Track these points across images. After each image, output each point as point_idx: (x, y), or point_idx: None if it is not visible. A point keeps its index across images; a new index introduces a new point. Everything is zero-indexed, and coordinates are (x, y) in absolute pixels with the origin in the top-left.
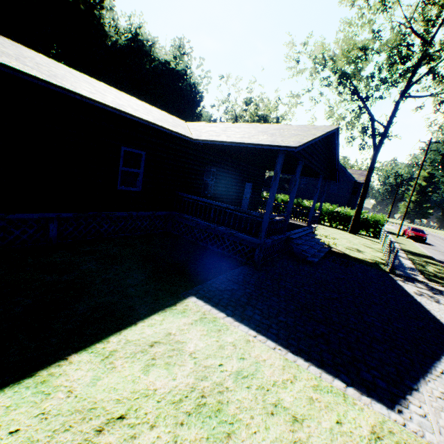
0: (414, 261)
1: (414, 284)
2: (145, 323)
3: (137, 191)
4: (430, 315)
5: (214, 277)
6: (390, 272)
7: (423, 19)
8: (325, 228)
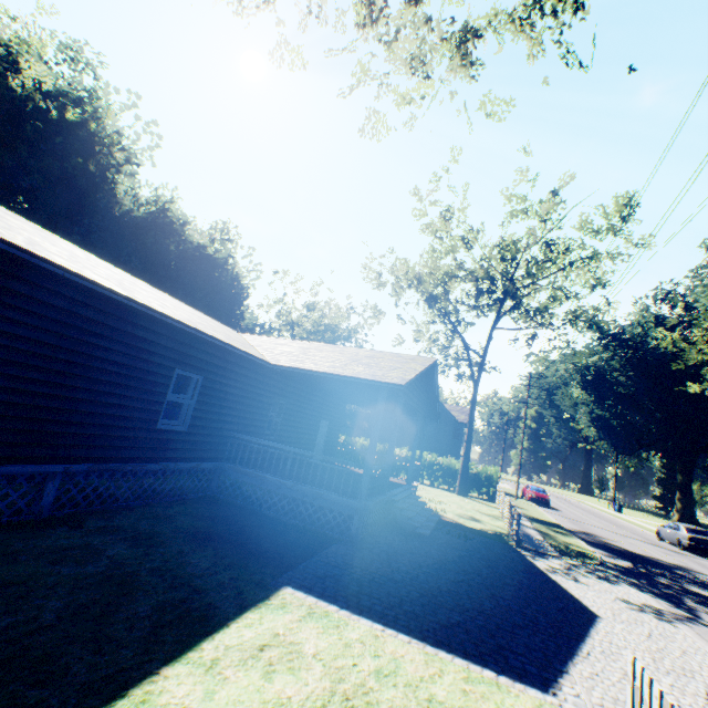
0: (541, 530)
1: (546, 558)
2: (240, 623)
3: (181, 430)
4: (568, 594)
5: (304, 559)
6: (517, 545)
7: (501, 259)
8: (425, 488)
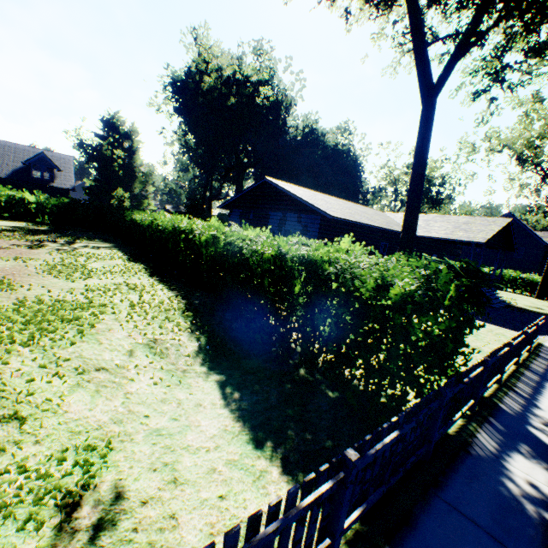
0: None
1: None
2: None
3: None
4: None
5: None
6: None
7: None
8: (507, 293)
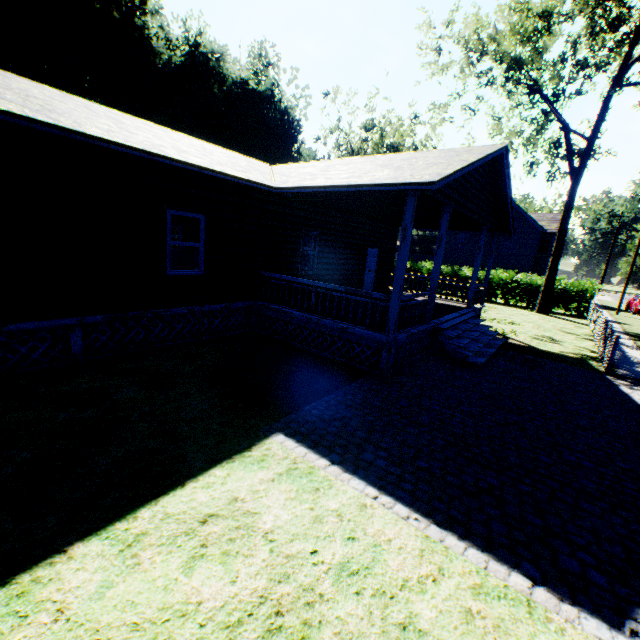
0: None
1: None
2: (198, 483)
3: (197, 275)
4: None
5: (315, 398)
6: (608, 372)
7: None
8: (497, 308)
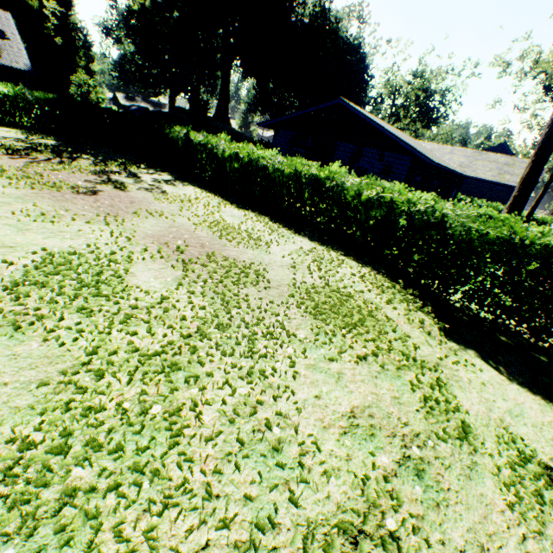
0: None
1: None
2: None
3: None
4: None
5: None
6: None
7: None
8: None
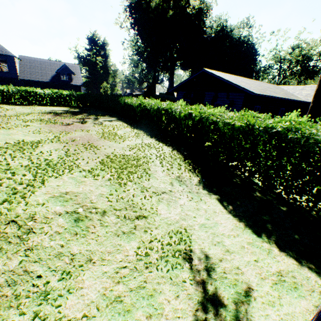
0: None
1: None
2: None
3: None
4: None
5: None
6: None
7: None
8: None
